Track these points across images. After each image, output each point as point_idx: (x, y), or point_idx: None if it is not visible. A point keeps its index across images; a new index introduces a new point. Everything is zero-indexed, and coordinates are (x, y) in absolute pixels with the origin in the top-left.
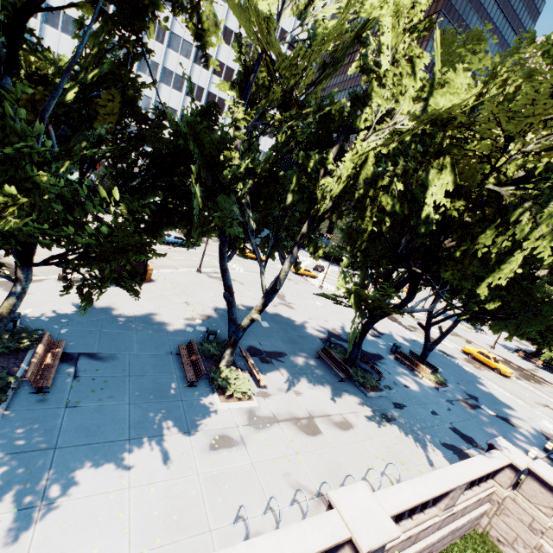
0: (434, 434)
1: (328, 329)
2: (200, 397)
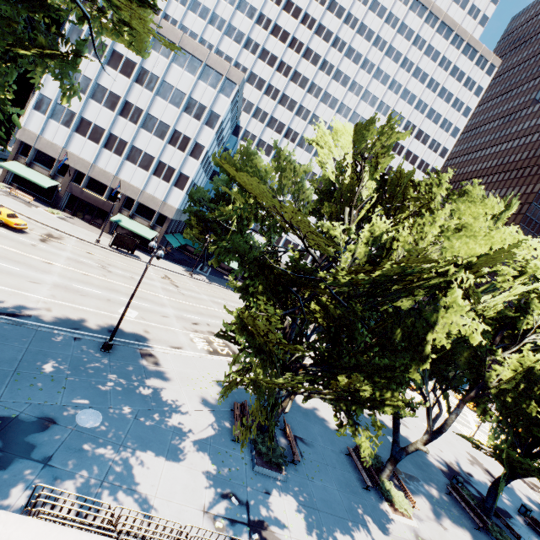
0: None
1: (446, 462)
2: (376, 502)
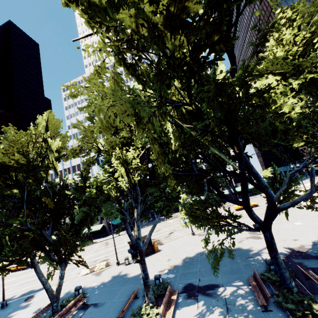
0: None
1: (292, 249)
2: None
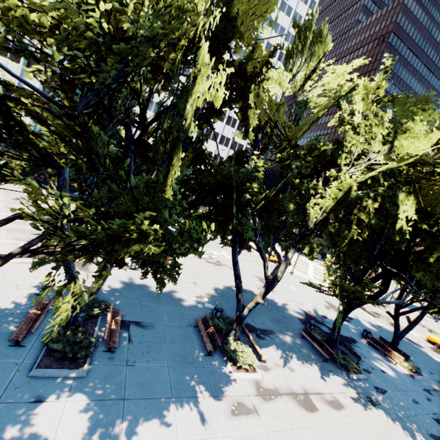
0: (419, 423)
1: (305, 311)
2: (217, 366)
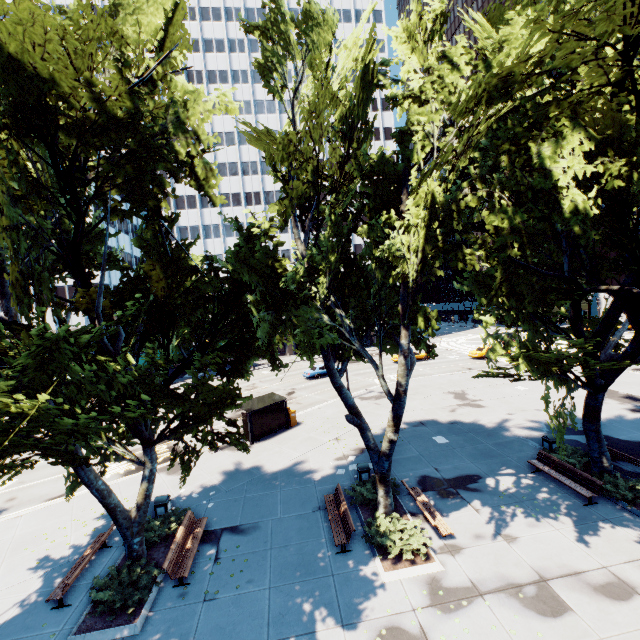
0: None
1: (545, 422)
2: (357, 567)
